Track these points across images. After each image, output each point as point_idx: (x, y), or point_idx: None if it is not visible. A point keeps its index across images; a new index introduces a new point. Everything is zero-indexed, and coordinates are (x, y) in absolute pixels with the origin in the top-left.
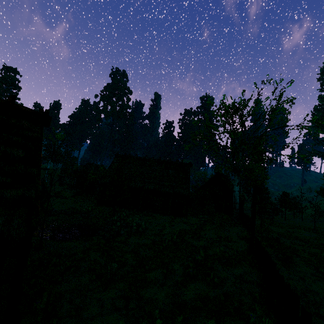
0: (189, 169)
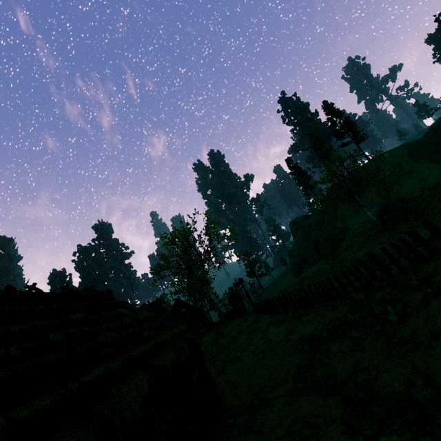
0: (161, 305)
